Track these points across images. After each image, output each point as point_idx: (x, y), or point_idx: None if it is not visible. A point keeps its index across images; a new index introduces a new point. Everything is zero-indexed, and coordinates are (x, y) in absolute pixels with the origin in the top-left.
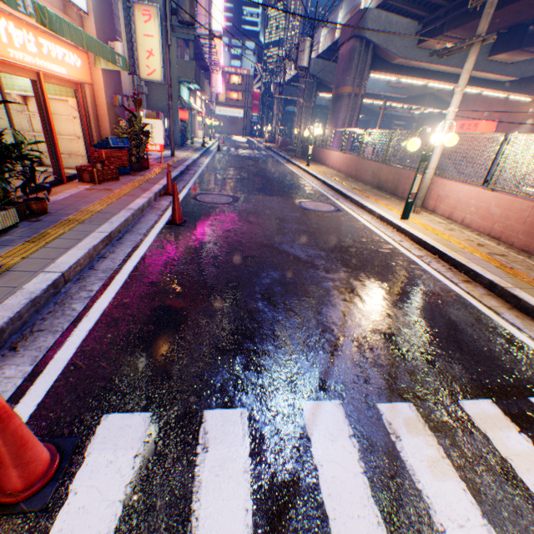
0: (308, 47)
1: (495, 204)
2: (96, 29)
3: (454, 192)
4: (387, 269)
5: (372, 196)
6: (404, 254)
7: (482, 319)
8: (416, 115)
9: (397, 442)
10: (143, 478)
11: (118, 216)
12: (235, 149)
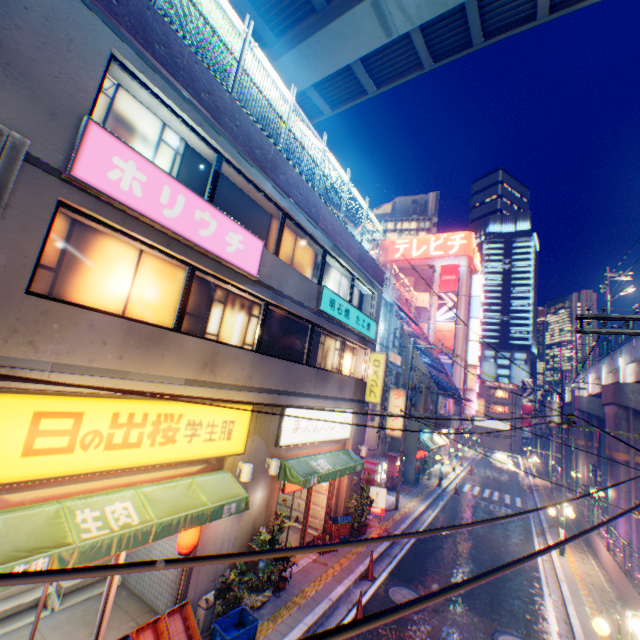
0: (555, 406)
1: None
2: (351, 443)
3: None
4: None
5: None
6: None
7: None
8: None
9: None
10: None
11: (319, 605)
12: (479, 489)
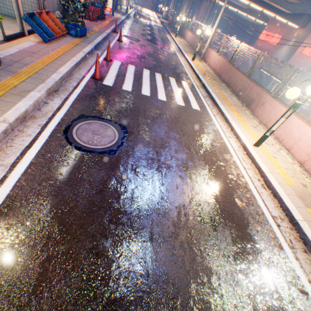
0: None
1: (217, 59)
2: None
3: (212, 55)
4: (175, 67)
5: (191, 54)
6: (183, 67)
7: (187, 77)
8: (256, 22)
9: (156, 75)
10: (122, 65)
11: (104, 34)
12: (143, 19)
